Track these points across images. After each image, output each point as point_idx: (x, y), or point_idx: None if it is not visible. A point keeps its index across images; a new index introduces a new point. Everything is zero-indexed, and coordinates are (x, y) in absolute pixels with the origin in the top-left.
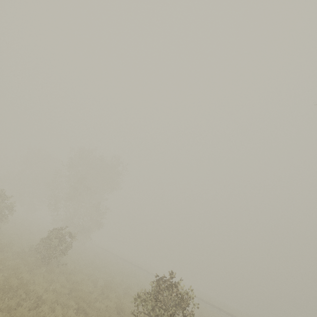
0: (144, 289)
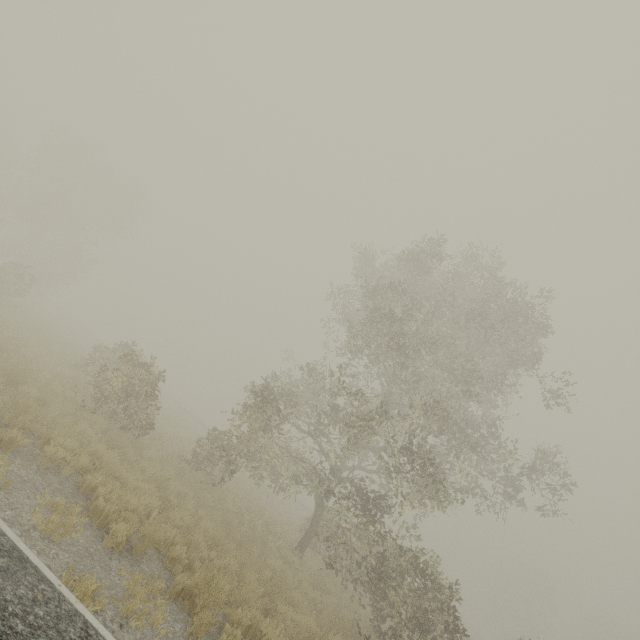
0: None
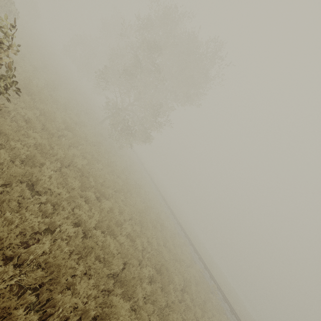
0: (164, 282)
